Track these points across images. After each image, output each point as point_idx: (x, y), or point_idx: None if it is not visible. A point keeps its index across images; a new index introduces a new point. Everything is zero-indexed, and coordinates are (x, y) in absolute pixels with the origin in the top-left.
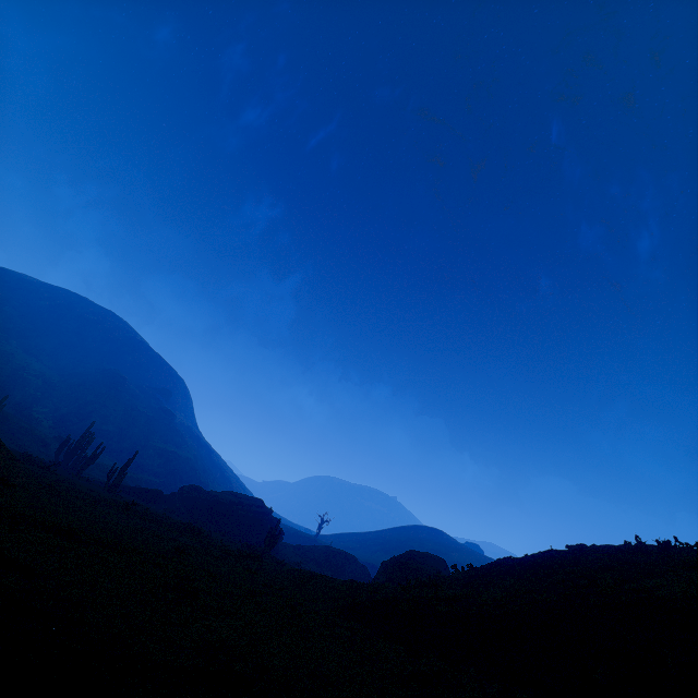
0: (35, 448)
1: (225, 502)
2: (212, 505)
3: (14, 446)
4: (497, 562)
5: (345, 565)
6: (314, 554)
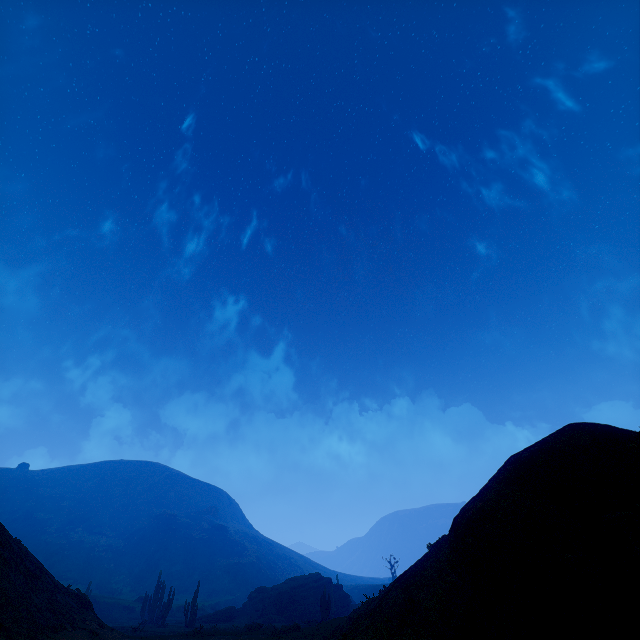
0: (124, 617)
1: (286, 591)
2: (276, 599)
3: (108, 623)
4: None
5: None
6: None
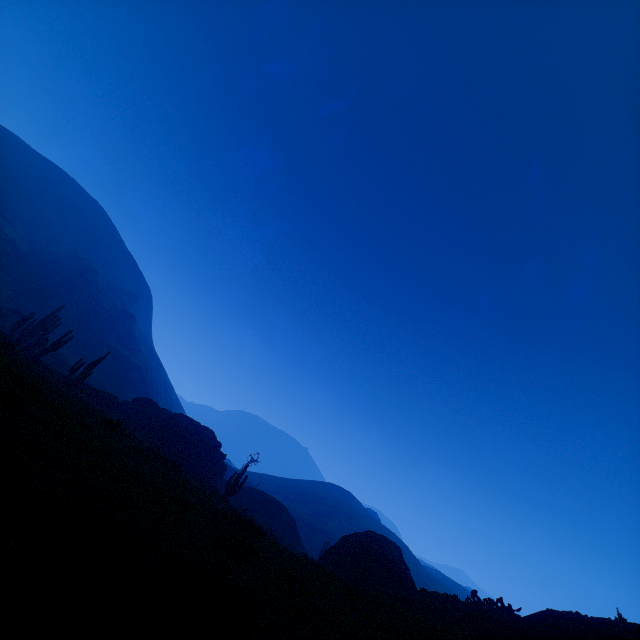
0: None
1: (181, 426)
2: (167, 426)
3: None
4: (569, 622)
5: (277, 515)
6: (249, 496)
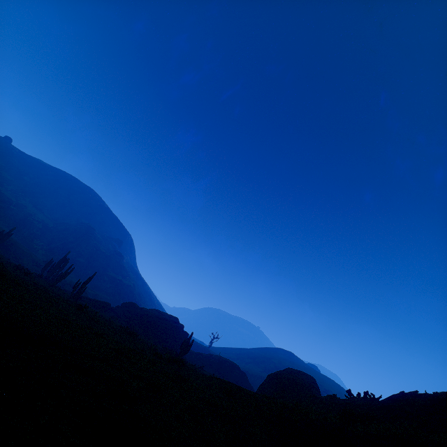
0: (30, 266)
1: (152, 316)
2: (143, 317)
3: (16, 262)
4: (410, 396)
5: (231, 371)
6: (210, 360)
